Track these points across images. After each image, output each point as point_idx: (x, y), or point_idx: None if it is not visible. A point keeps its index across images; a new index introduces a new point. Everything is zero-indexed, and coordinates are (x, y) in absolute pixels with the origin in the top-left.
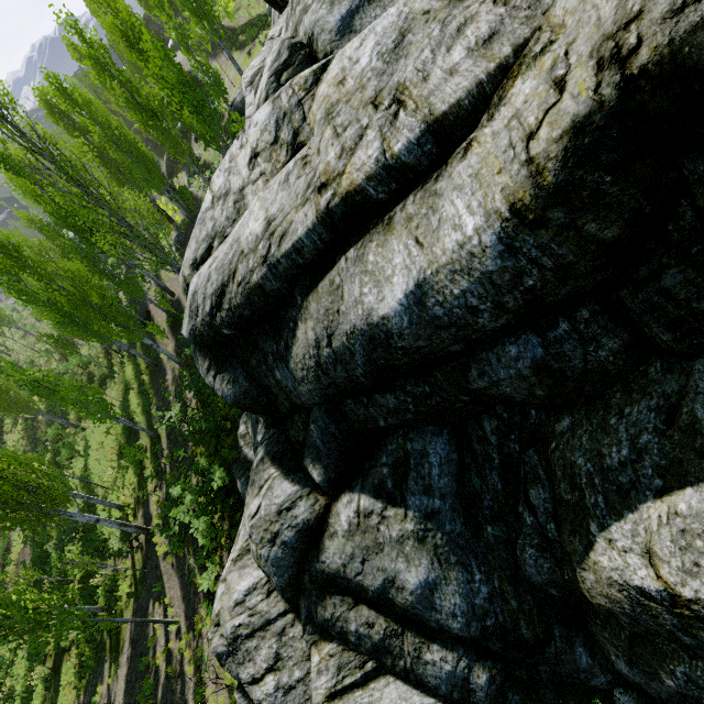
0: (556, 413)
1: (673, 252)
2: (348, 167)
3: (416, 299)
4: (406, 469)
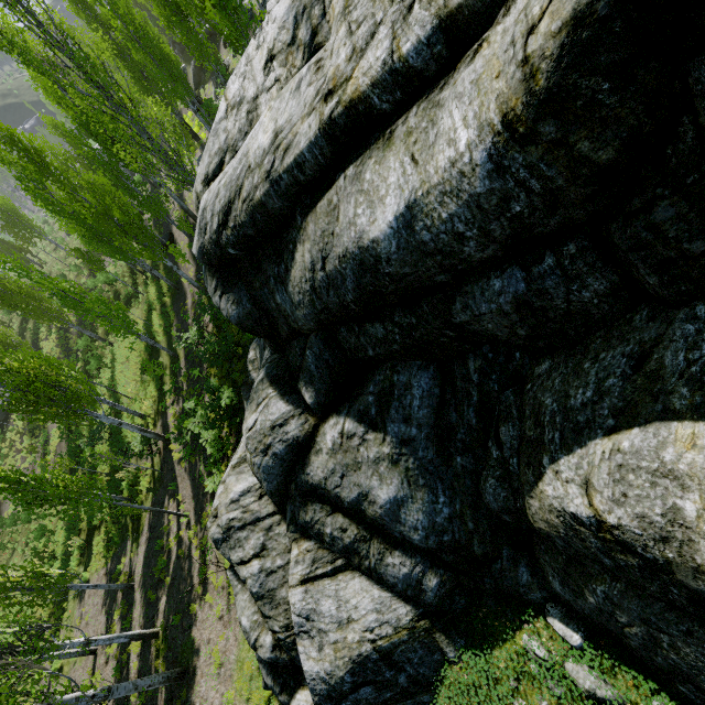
0: (539, 356)
1: (669, 181)
2: (355, 71)
3: (405, 222)
4: (390, 398)
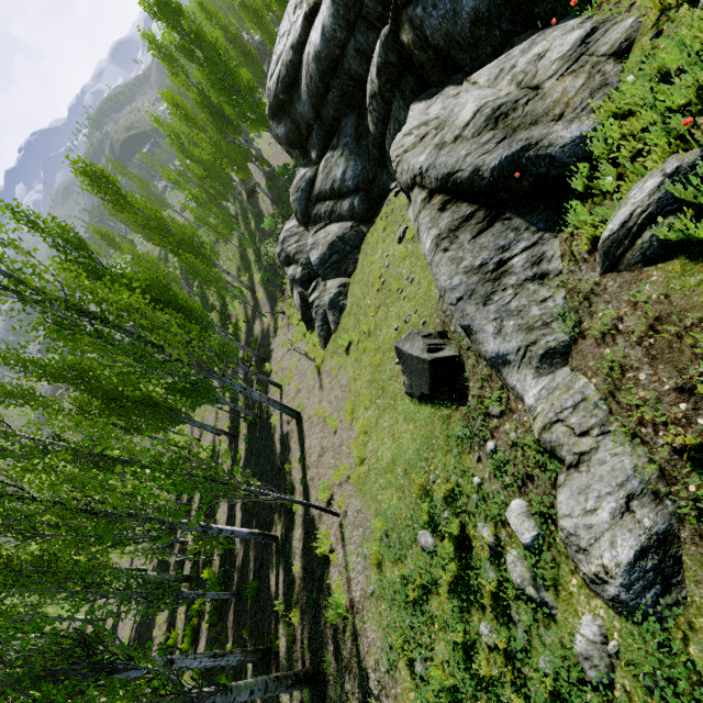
0: None
1: None
2: None
3: (323, 34)
4: (341, 133)
